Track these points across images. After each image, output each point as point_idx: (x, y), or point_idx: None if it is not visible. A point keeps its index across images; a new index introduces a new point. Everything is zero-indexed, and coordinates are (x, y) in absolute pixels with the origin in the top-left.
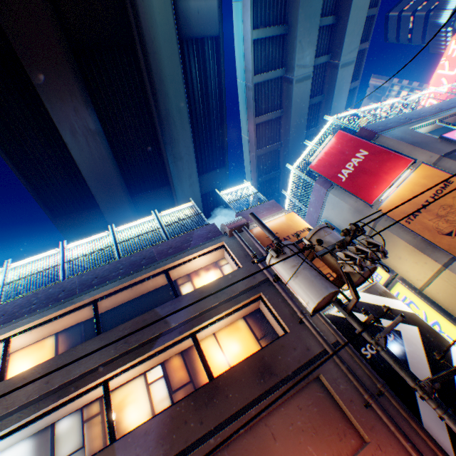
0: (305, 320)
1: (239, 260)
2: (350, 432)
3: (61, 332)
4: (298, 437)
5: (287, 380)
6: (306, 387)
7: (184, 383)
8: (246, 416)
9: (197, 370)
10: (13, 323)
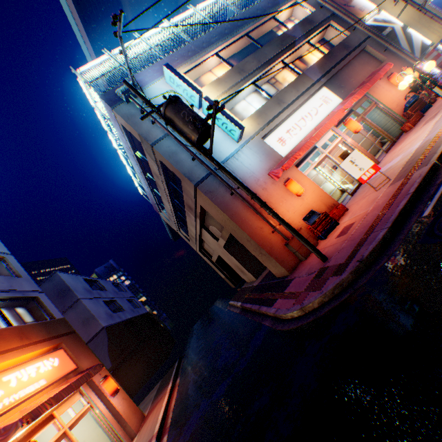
0: (358, 26)
1: (312, 8)
2: (378, 63)
3: (229, 60)
4: (362, 66)
5: (355, 49)
6: (360, 54)
7: (305, 69)
8: (345, 60)
9: (308, 64)
10: (214, 46)
